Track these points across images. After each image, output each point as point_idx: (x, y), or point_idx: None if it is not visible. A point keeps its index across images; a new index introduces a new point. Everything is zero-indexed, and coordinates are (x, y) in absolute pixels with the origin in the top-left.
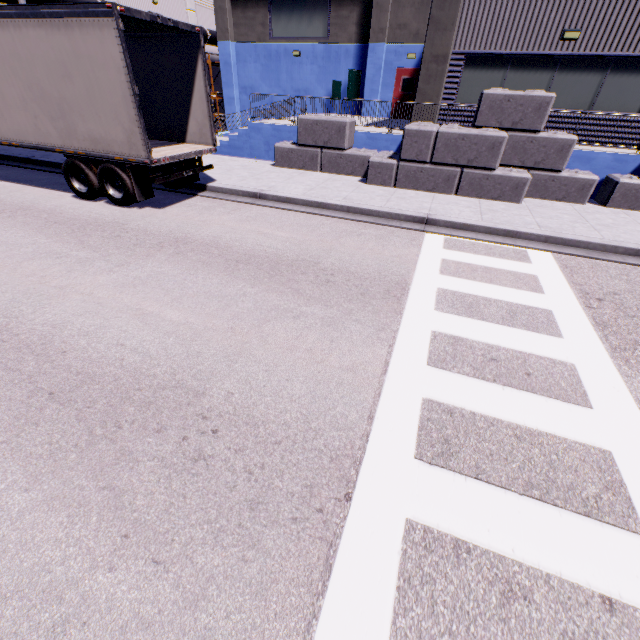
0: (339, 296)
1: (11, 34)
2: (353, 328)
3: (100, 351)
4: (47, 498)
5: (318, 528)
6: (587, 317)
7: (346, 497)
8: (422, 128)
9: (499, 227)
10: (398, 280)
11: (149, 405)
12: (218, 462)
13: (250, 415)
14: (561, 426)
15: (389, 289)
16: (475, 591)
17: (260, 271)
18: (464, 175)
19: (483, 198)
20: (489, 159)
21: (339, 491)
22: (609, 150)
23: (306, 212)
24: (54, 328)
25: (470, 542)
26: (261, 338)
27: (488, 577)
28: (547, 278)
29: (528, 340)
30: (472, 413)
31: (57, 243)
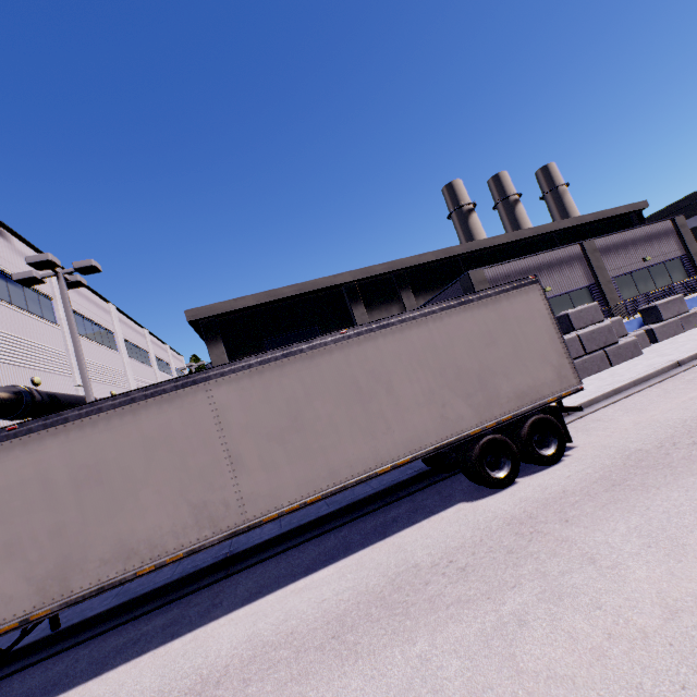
0: None
1: (427, 328)
2: None
3: None
4: None
5: None
6: None
7: None
8: (569, 336)
9: None
10: None
11: None
12: None
13: None
14: None
15: None
16: None
17: None
18: (607, 352)
19: (625, 360)
20: (612, 337)
21: None
22: None
23: (623, 397)
24: None
25: None
26: None
27: None
28: None
29: None
30: None
31: None
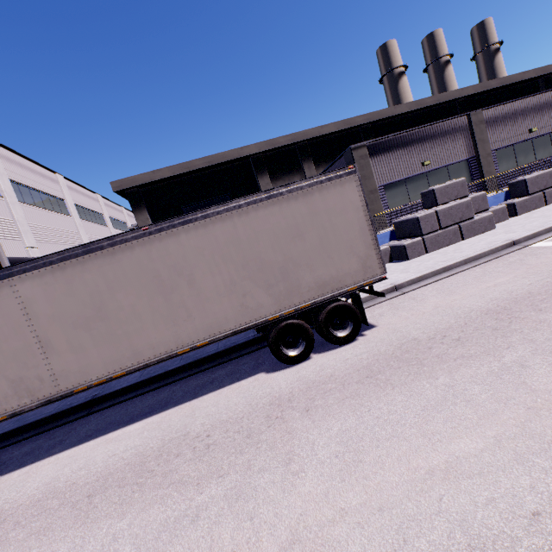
0: None
1: (232, 223)
2: None
3: None
4: None
5: None
6: None
7: None
8: (427, 213)
9: (550, 226)
10: None
11: None
12: None
13: None
14: None
15: None
16: None
17: None
18: (461, 227)
19: (477, 234)
20: (469, 213)
21: None
22: None
23: (448, 276)
24: None
25: None
26: None
27: None
28: None
29: None
30: None
31: (459, 371)
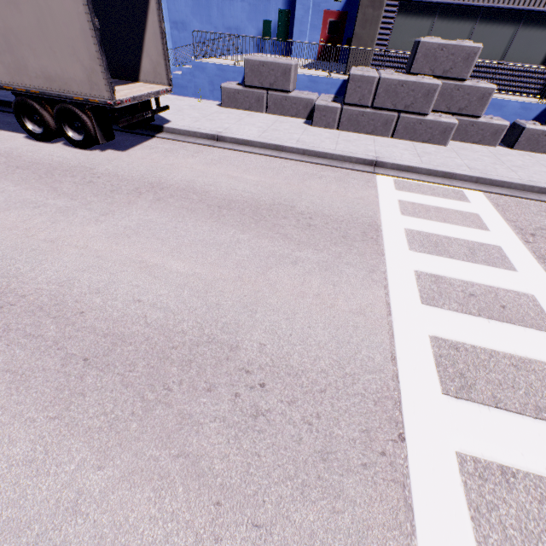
0: (324, 240)
1: None
2: (348, 271)
3: (119, 309)
4: (124, 474)
5: (387, 471)
6: (529, 251)
7: (400, 438)
8: (366, 73)
9: (438, 169)
10: (369, 222)
11: (190, 363)
12: (276, 416)
13: (288, 365)
14: (543, 352)
15: (365, 231)
16: (531, 511)
17: (244, 216)
18: (400, 119)
19: (415, 141)
20: (423, 105)
21: (392, 433)
22: (516, 98)
23: (265, 154)
24: (61, 286)
25: (512, 467)
26: (270, 286)
27: (536, 497)
28: (487, 216)
29: (492, 275)
30: (473, 347)
31: (28, 191)
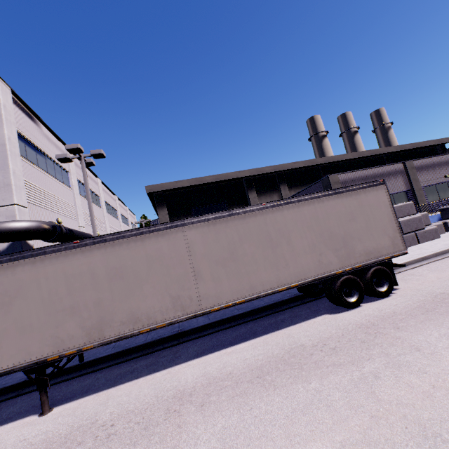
0: None
1: (314, 206)
2: None
3: None
4: None
5: None
6: None
7: None
8: None
9: None
10: None
11: None
12: None
13: None
14: None
15: None
16: None
17: None
18: (417, 234)
19: (428, 240)
20: (421, 225)
21: None
22: None
23: (428, 262)
24: None
25: None
26: None
27: None
28: None
29: None
30: None
31: None
